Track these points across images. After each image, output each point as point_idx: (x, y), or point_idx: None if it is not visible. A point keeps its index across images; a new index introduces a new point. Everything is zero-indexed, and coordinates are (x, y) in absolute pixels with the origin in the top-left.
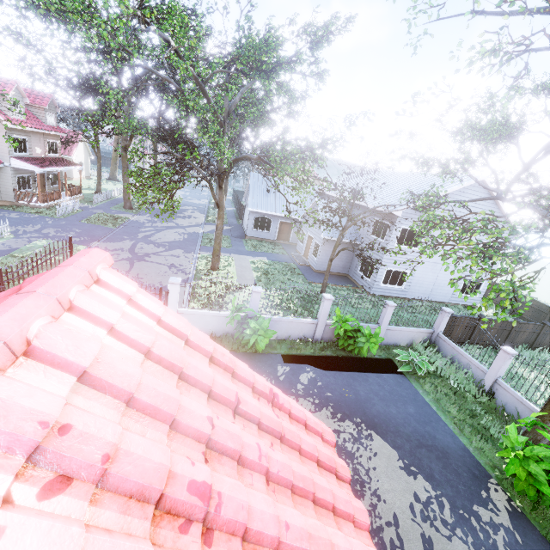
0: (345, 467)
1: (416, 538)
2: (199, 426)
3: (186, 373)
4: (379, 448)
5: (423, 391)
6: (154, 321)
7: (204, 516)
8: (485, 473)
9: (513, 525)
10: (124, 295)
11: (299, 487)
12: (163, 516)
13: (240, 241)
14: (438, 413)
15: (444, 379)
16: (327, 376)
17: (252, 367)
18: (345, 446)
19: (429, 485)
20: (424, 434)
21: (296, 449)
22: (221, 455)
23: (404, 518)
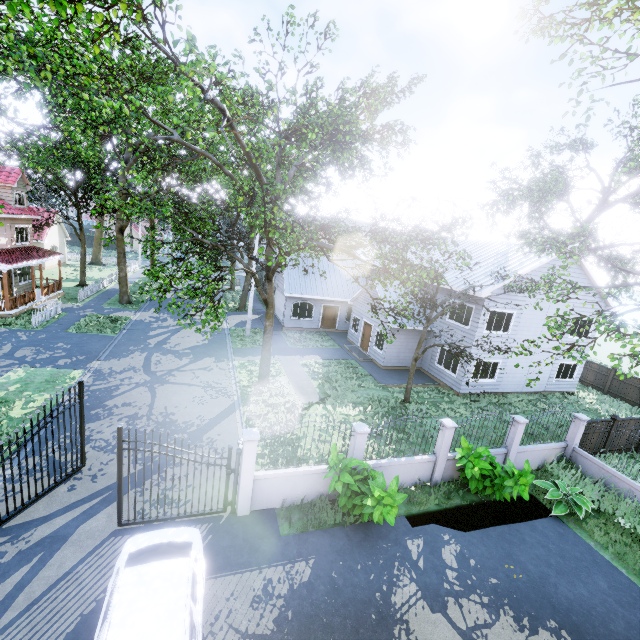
0: None
1: None
2: None
3: None
4: None
5: (594, 543)
6: None
7: None
8: None
9: None
10: None
11: None
12: None
13: (278, 335)
14: (633, 580)
15: (607, 516)
16: (475, 545)
17: (374, 551)
18: None
19: None
20: None
21: None
22: None
23: None
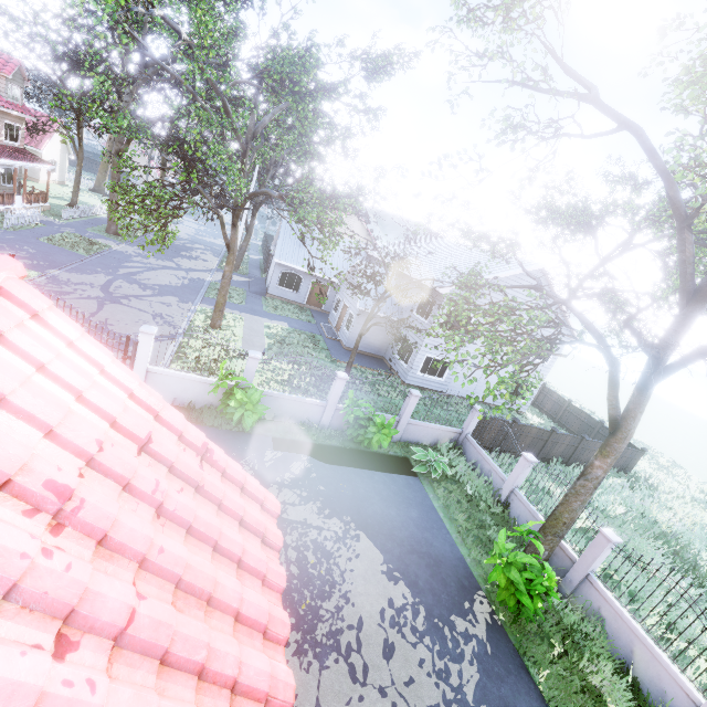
0: (278, 536)
1: (377, 643)
2: (83, 444)
3: (87, 398)
4: (364, 550)
5: (434, 496)
6: (63, 343)
7: (57, 511)
8: (476, 585)
9: (488, 637)
10: (29, 308)
11: (199, 531)
12: (8, 498)
13: (258, 299)
14: (444, 521)
15: (462, 485)
16: (326, 468)
17: (234, 448)
18: (324, 544)
19: (409, 591)
20: (421, 540)
21: (216, 503)
22: (104, 477)
23: (370, 623)
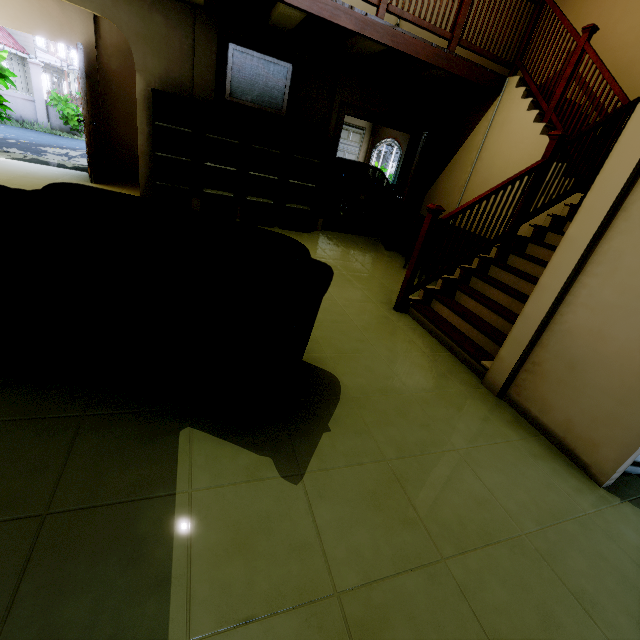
0: None
1: None
2: None
3: None
4: None
5: None
6: None
7: None
8: None
9: None
10: None
11: None
12: None
13: None
14: None
15: None
16: None
17: None
18: None
19: None
20: None
21: None
22: None
23: None
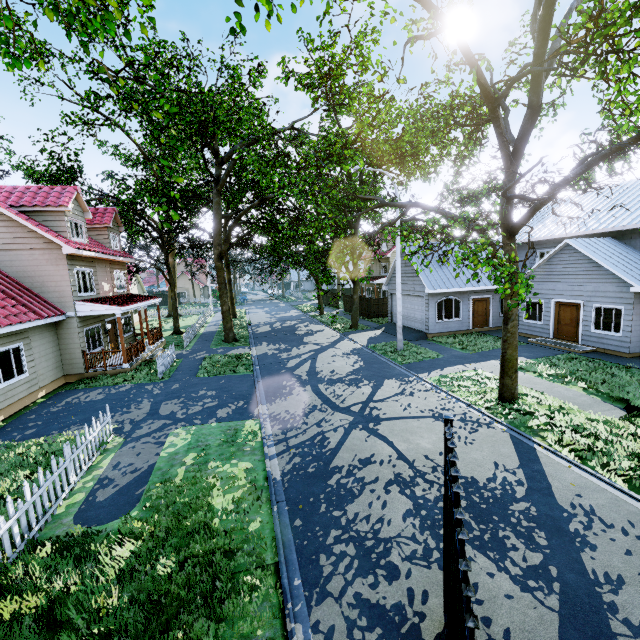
0: None
1: None
2: None
3: None
4: None
5: None
6: None
7: None
8: None
9: None
10: None
11: None
12: None
13: (432, 344)
14: None
15: None
16: None
17: None
18: None
19: None
20: None
21: None
22: None
23: None
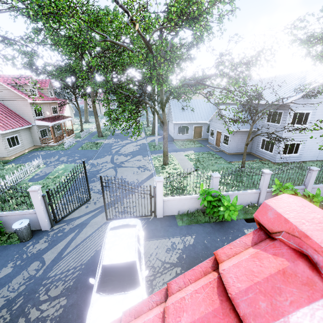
0: None
1: None
2: None
3: None
4: None
5: None
6: None
7: None
8: None
9: None
10: None
11: None
12: None
13: (171, 144)
14: None
15: None
16: None
17: (226, 233)
18: None
19: None
20: None
21: None
22: None
23: None
